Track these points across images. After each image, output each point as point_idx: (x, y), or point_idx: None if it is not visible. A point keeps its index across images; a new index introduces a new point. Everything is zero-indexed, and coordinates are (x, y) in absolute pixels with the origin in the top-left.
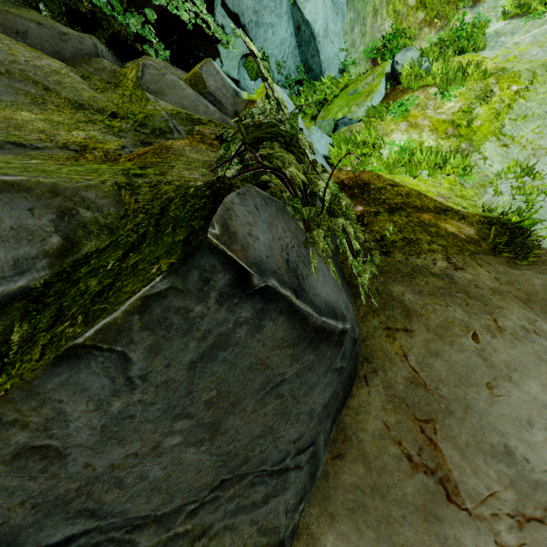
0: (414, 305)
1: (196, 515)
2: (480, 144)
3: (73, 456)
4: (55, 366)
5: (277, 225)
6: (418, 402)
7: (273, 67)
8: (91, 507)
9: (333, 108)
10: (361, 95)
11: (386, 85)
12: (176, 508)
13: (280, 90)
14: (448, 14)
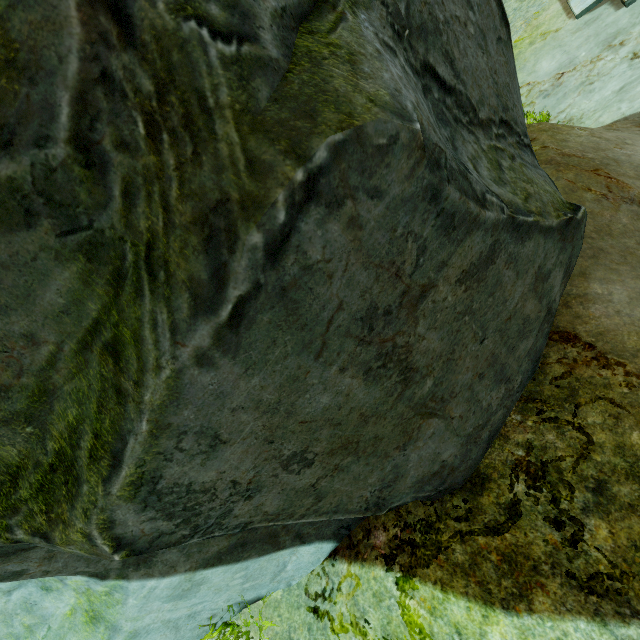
0: None
1: (500, 142)
2: None
3: None
4: None
5: None
6: (579, 164)
7: None
8: (449, 54)
9: None
10: None
11: None
12: (487, 120)
13: None
14: None
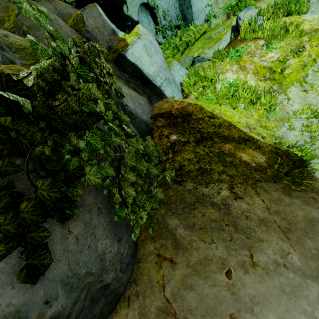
0: (182, 239)
1: None
2: (287, 87)
3: None
4: None
5: None
6: None
7: (160, 14)
8: None
9: (194, 49)
10: (212, 40)
11: (231, 34)
12: None
13: (147, 32)
14: None
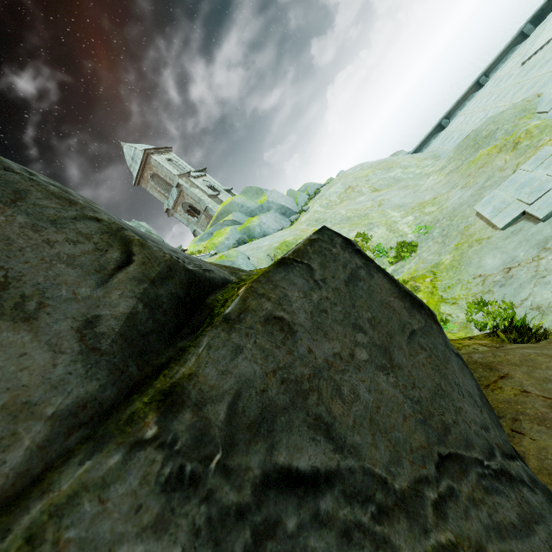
0: (486, 359)
1: (446, 517)
2: (437, 309)
3: (299, 335)
4: (278, 267)
5: None
6: None
7: None
8: (324, 417)
9: None
10: None
11: None
12: (412, 484)
13: None
14: None
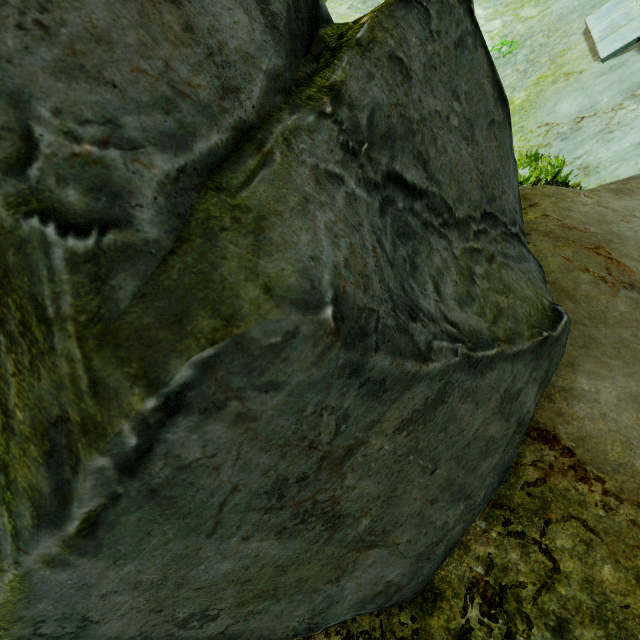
0: (524, 191)
1: (479, 240)
2: None
3: (413, 83)
4: (399, 2)
5: None
6: (579, 239)
7: None
8: (423, 155)
9: None
10: None
11: None
12: (465, 218)
13: None
14: None
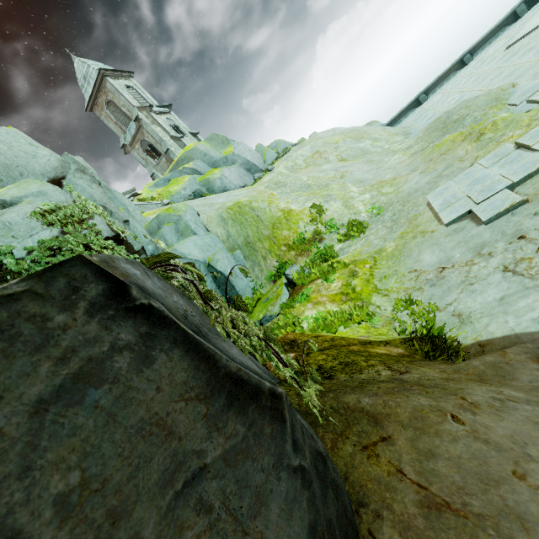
0: (375, 407)
1: None
2: (369, 299)
3: None
4: None
5: (172, 294)
6: None
7: None
8: None
9: (255, 314)
10: (272, 299)
11: (288, 289)
12: None
13: None
14: (308, 248)
